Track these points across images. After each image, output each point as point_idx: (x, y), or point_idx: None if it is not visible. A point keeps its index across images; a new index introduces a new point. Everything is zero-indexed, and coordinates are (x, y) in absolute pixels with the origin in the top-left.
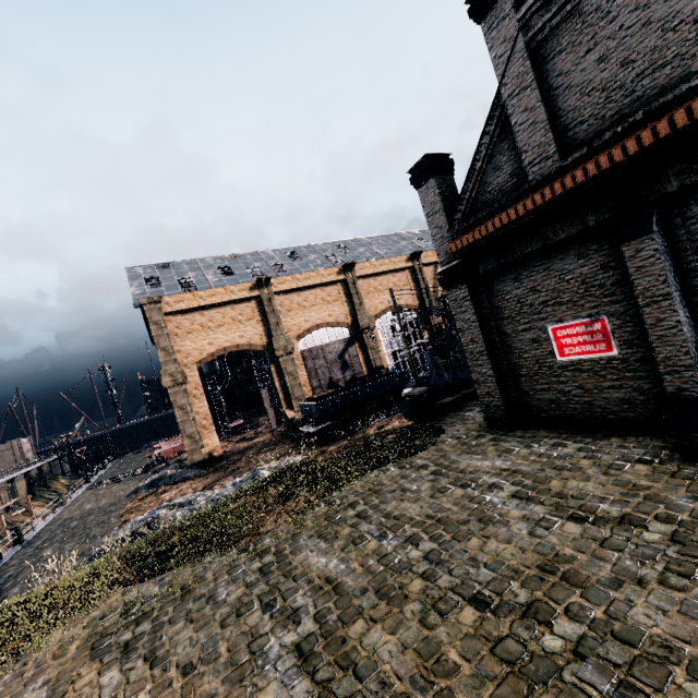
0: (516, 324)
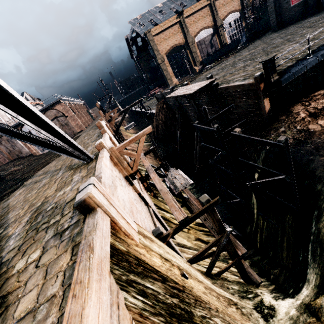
0: None
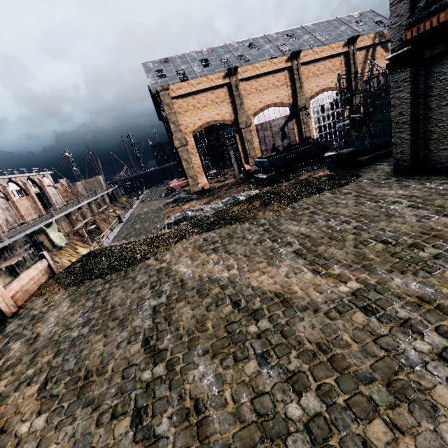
0: (441, 100)
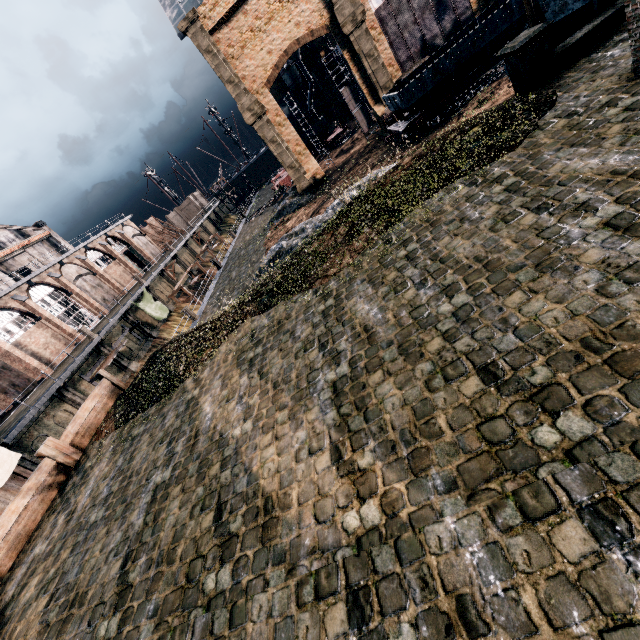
0: None
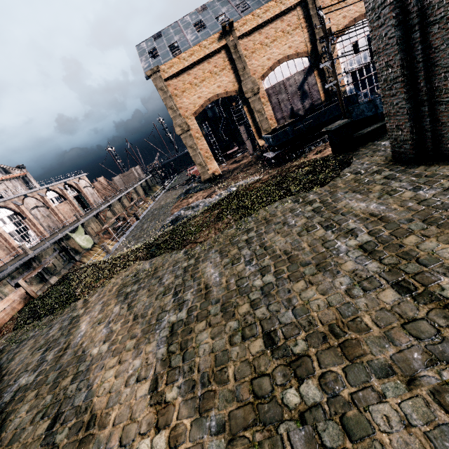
0: None
